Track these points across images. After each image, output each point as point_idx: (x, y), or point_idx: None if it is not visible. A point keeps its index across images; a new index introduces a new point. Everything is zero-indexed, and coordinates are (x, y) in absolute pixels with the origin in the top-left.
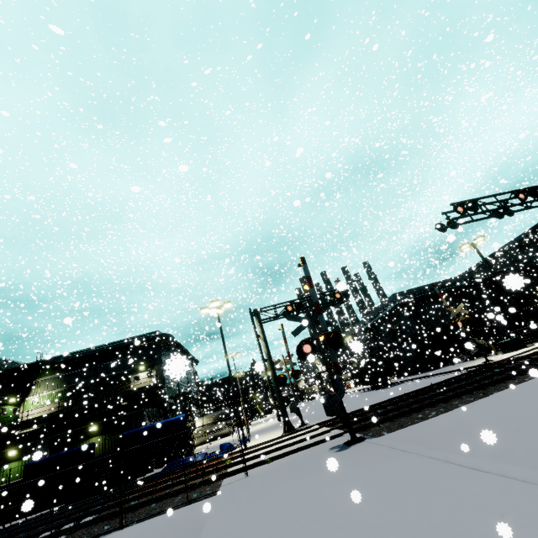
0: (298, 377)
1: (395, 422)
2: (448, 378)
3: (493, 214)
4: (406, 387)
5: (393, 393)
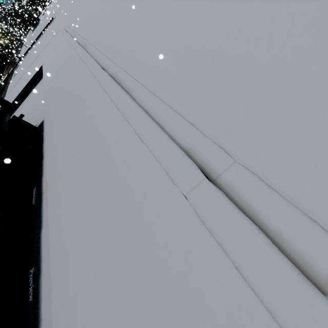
0: None
1: None
2: None
3: None
4: None
5: None
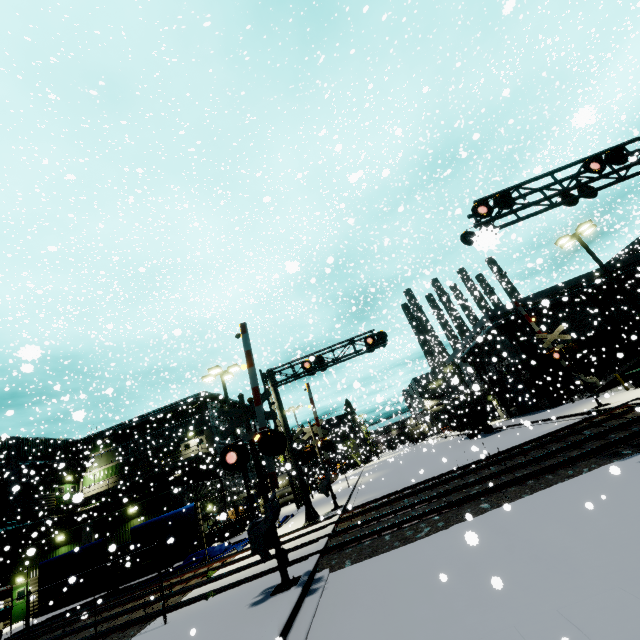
0: (329, 448)
1: (375, 541)
2: (524, 442)
3: (555, 203)
4: (493, 443)
5: (471, 454)
